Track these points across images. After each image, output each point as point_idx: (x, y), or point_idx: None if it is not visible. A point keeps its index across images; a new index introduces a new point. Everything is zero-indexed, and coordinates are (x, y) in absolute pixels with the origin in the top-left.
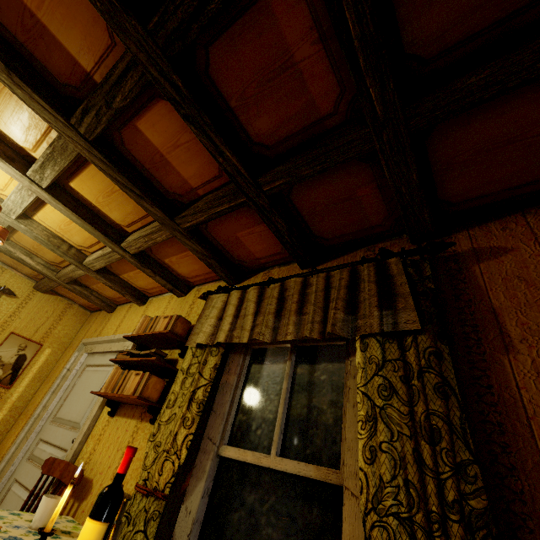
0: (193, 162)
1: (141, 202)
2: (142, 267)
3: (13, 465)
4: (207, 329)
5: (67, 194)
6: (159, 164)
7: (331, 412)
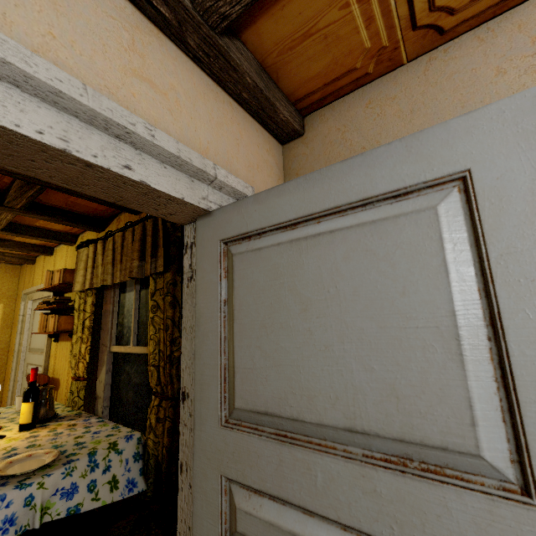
0: None
1: None
2: (19, 236)
3: (18, 381)
4: (79, 279)
5: None
6: None
7: None
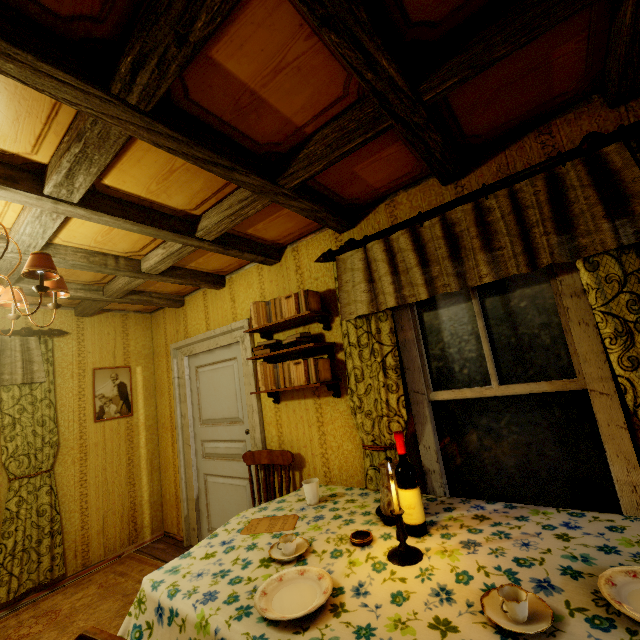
0: (303, 88)
1: (230, 175)
2: (225, 251)
3: (193, 466)
4: (362, 297)
5: (103, 197)
6: (246, 109)
7: (545, 334)
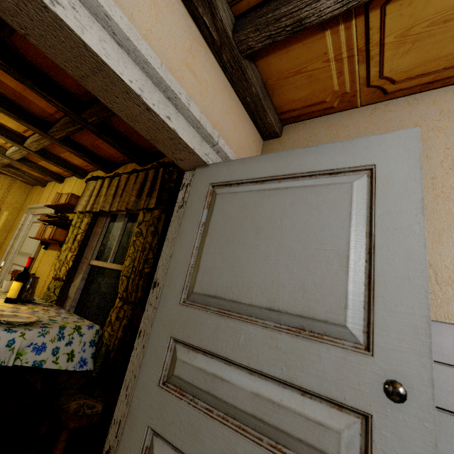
0: (42, 99)
1: (19, 121)
2: (46, 160)
3: (0, 276)
4: (83, 203)
5: None
6: (21, 98)
7: None
